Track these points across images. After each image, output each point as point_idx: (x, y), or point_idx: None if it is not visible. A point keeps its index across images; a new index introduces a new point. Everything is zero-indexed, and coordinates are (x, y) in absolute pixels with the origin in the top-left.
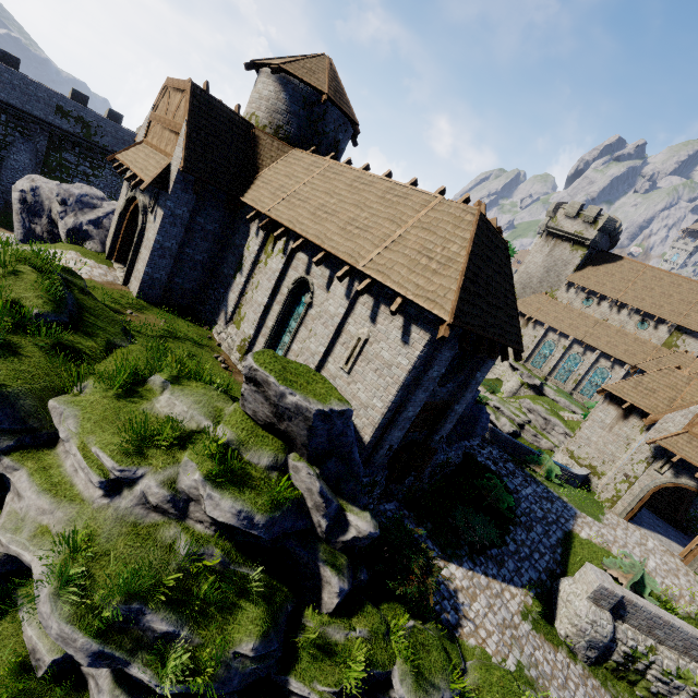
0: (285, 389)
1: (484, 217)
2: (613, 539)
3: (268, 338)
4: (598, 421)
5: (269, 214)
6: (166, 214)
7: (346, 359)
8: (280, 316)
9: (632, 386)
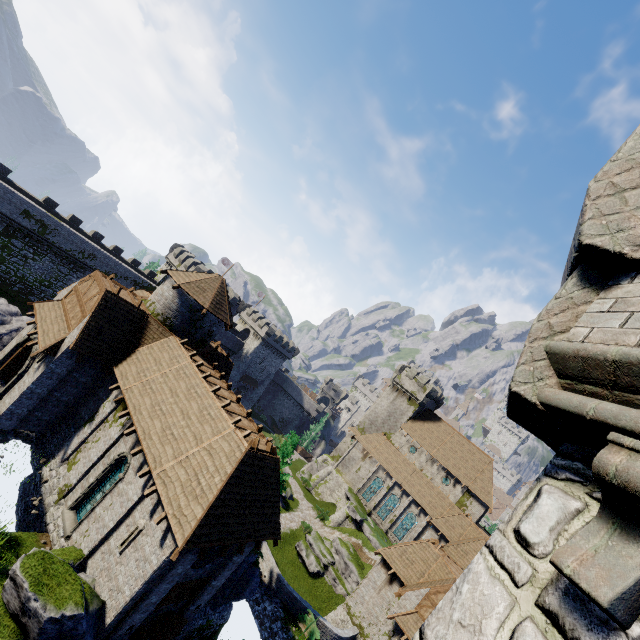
0: (32, 595)
1: (253, 451)
2: None
3: (84, 492)
4: (372, 581)
5: (125, 394)
6: (46, 371)
7: (123, 540)
8: (100, 477)
9: (399, 554)
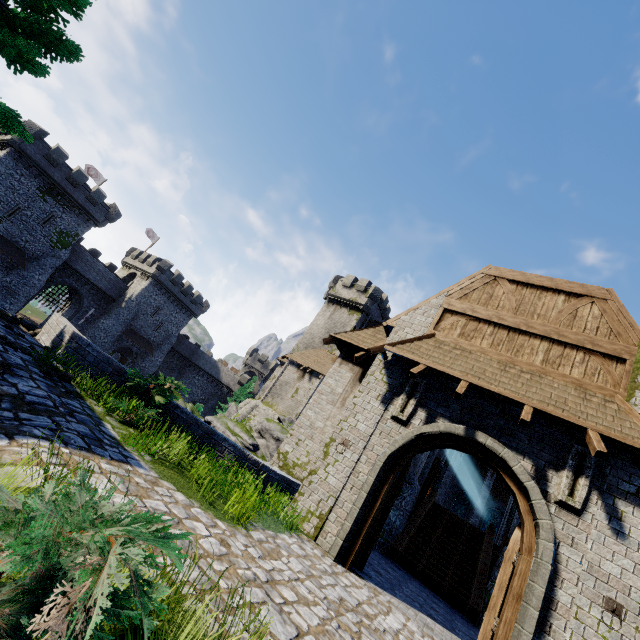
0: None
1: None
2: (217, 555)
3: None
4: (326, 392)
5: None
6: None
7: None
8: None
9: (370, 334)
